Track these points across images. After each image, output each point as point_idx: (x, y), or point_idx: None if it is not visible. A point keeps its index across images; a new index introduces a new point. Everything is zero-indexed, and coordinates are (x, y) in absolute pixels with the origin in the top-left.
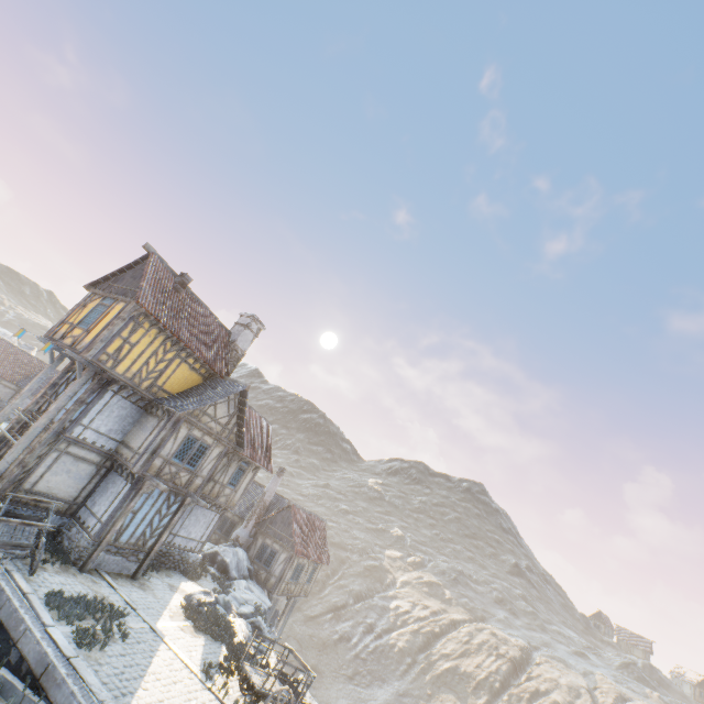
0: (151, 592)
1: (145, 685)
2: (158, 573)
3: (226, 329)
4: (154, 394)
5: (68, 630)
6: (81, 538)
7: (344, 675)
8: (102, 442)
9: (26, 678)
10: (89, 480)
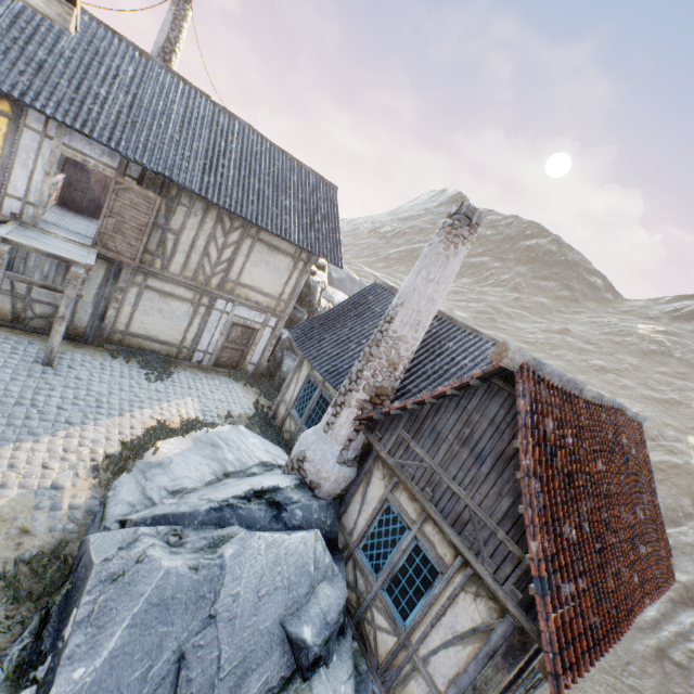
0: None
1: None
2: None
3: None
4: None
5: None
6: None
7: (635, 692)
8: None
9: None
10: None
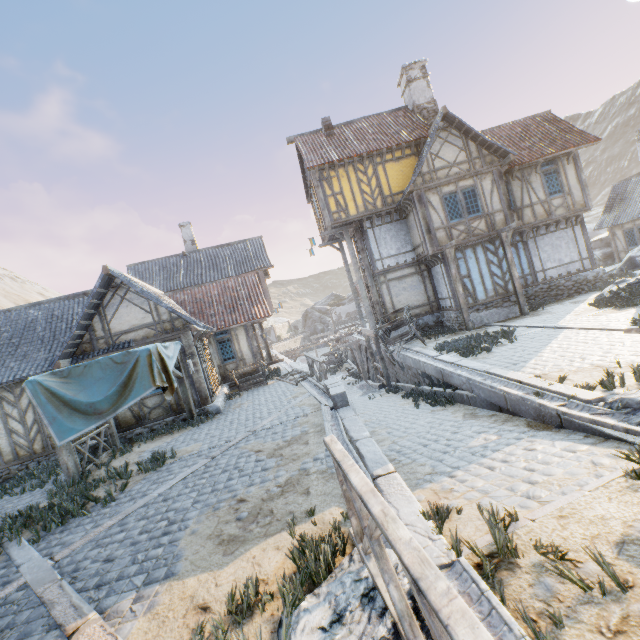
0: (546, 314)
1: (542, 354)
2: (555, 303)
3: (398, 110)
4: (392, 203)
5: (456, 355)
6: (450, 315)
7: None
8: (402, 260)
9: (445, 386)
10: (423, 285)
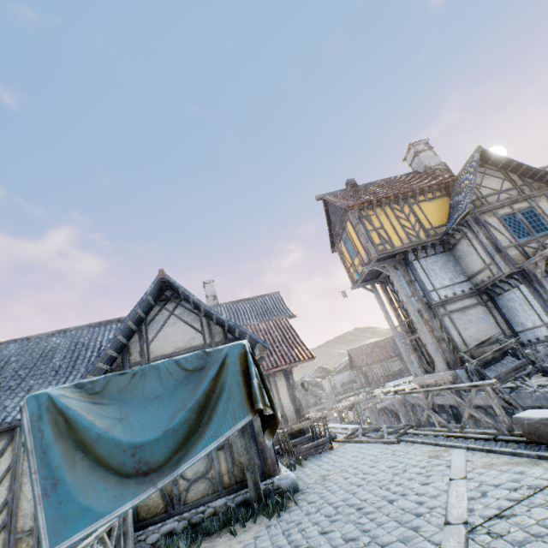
0: None
1: None
2: None
3: (410, 174)
4: (435, 235)
5: None
6: None
7: None
8: (458, 290)
9: None
10: (490, 317)
